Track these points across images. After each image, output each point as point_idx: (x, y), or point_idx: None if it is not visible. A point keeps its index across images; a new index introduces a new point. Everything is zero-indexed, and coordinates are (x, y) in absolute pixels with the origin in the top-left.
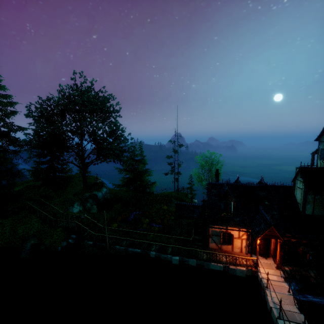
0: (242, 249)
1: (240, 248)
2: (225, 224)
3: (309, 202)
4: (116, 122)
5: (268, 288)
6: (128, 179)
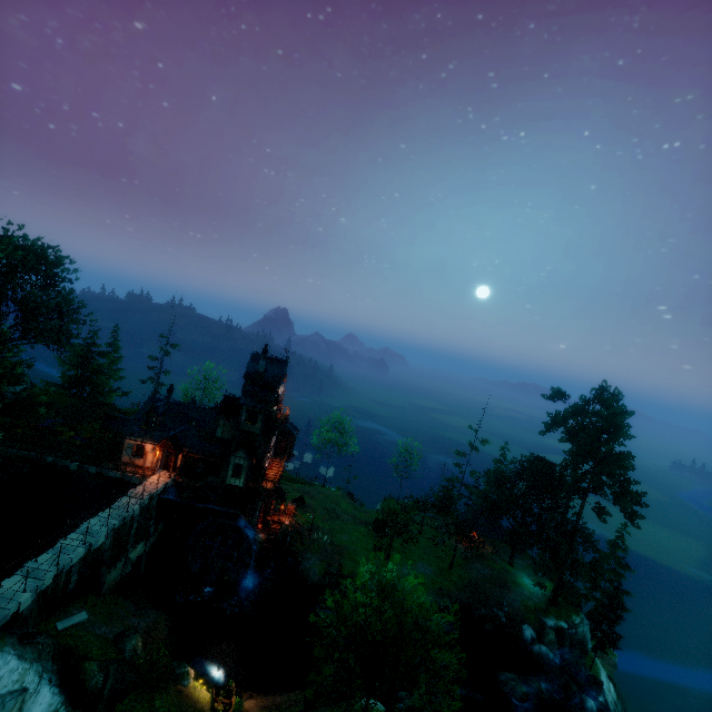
0: (153, 463)
1: (152, 463)
2: (141, 437)
3: (221, 426)
4: (65, 296)
5: (142, 485)
6: (73, 378)
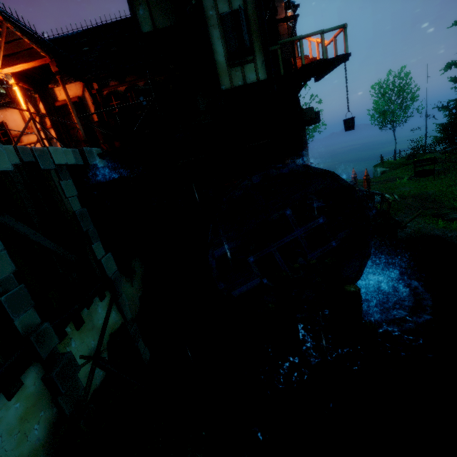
0: None
1: None
2: None
3: (139, 1)
4: None
5: None
6: None
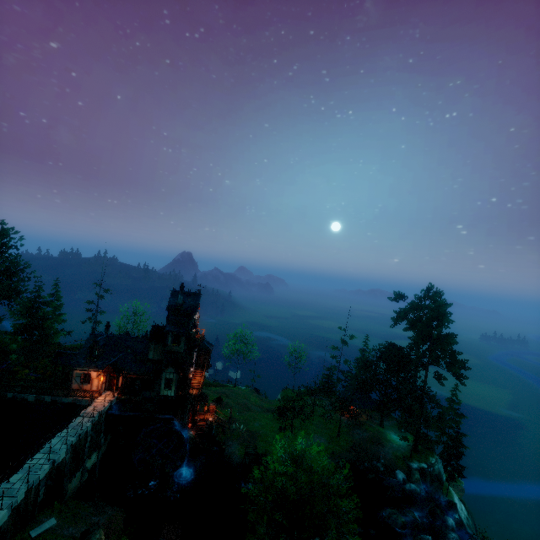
0: (99, 387)
1: (97, 387)
2: (86, 367)
3: (152, 350)
4: (13, 260)
5: (91, 405)
6: (23, 325)
